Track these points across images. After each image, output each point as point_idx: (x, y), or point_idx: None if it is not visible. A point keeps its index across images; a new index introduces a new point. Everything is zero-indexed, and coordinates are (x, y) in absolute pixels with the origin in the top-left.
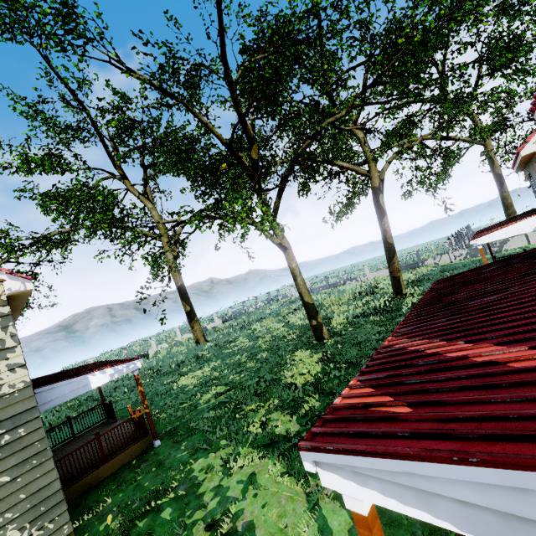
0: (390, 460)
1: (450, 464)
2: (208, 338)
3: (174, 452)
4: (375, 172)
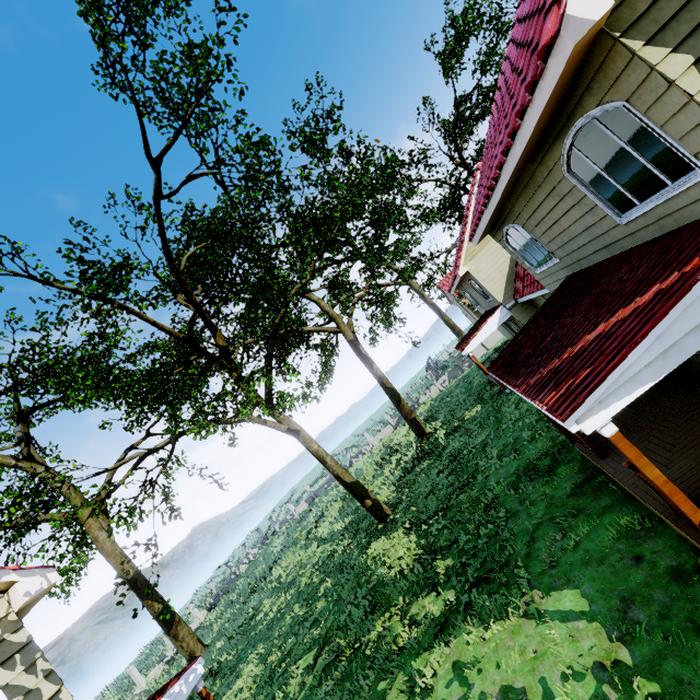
0: (612, 374)
1: (633, 350)
2: (206, 642)
3: None
4: (345, 326)
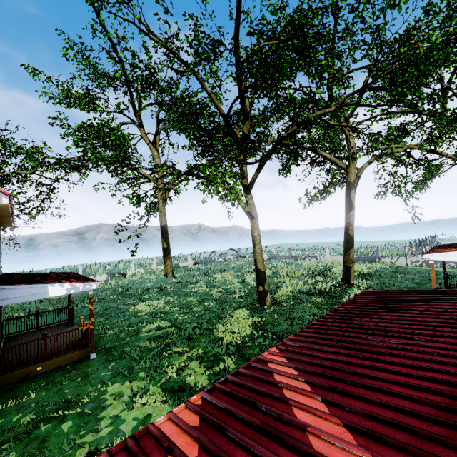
0: None
1: None
2: (176, 275)
3: (101, 369)
4: (354, 168)
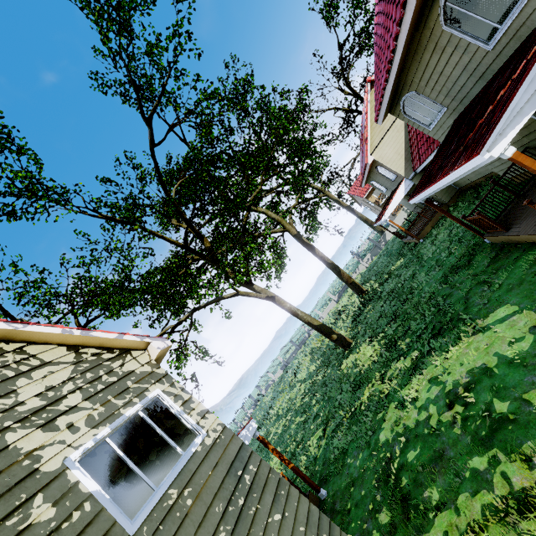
0: (505, 113)
1: (516, 94)
2: None
3: (350, 469)
4: (288, 225)
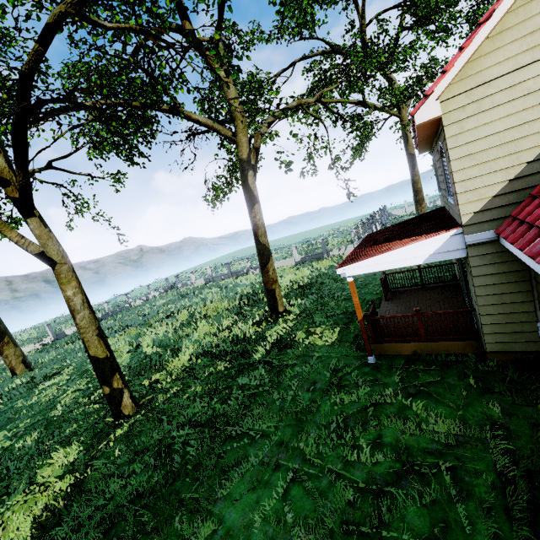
0: None
1: None
2: (40, 361)
3: None
4: (243, 135)
